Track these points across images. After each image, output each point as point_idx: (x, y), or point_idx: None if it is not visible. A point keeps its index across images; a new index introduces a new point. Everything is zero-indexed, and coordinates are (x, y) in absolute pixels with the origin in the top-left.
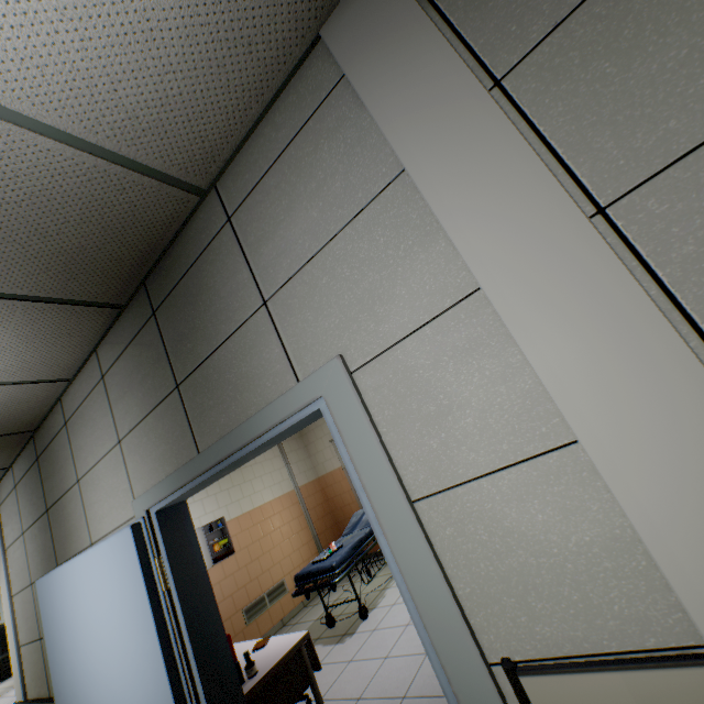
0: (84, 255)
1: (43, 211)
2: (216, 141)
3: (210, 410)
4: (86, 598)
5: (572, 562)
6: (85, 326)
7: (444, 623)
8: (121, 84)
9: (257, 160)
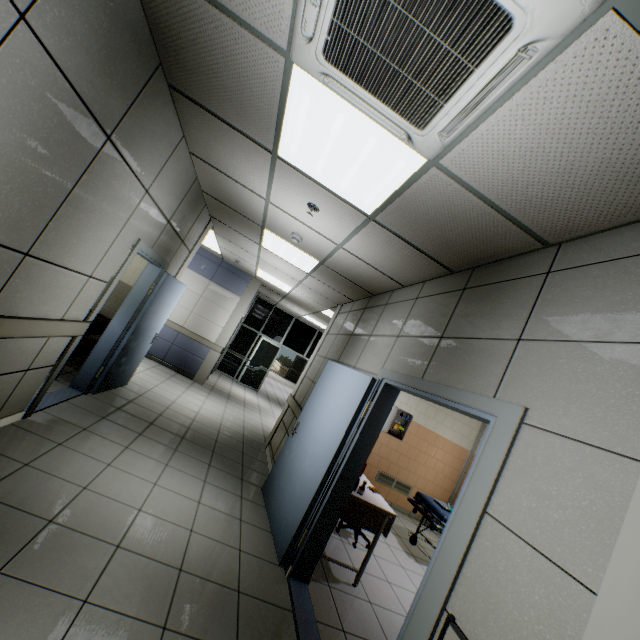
0: (453, 243)
1: (449, 220)
2: (578, 224)
3: (443, 364)
4: (337, 386)
5: (527, 633)
6: (428, 269)
7: (444, 568)
8: (532, 186)
9: (601, 249)
